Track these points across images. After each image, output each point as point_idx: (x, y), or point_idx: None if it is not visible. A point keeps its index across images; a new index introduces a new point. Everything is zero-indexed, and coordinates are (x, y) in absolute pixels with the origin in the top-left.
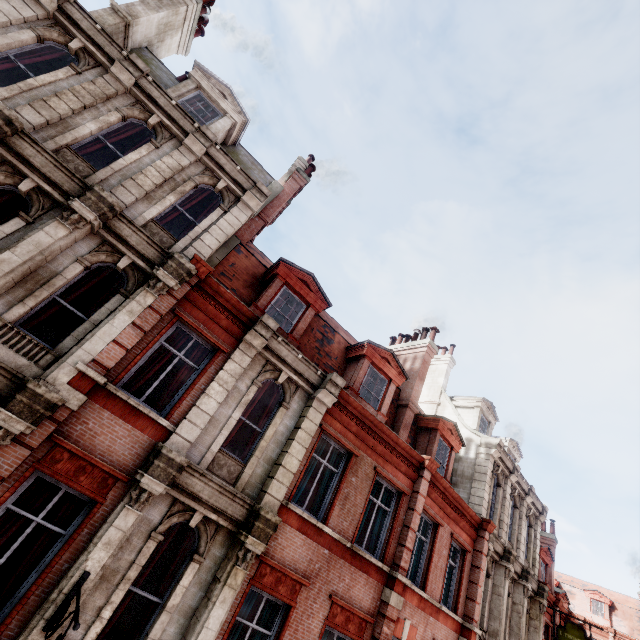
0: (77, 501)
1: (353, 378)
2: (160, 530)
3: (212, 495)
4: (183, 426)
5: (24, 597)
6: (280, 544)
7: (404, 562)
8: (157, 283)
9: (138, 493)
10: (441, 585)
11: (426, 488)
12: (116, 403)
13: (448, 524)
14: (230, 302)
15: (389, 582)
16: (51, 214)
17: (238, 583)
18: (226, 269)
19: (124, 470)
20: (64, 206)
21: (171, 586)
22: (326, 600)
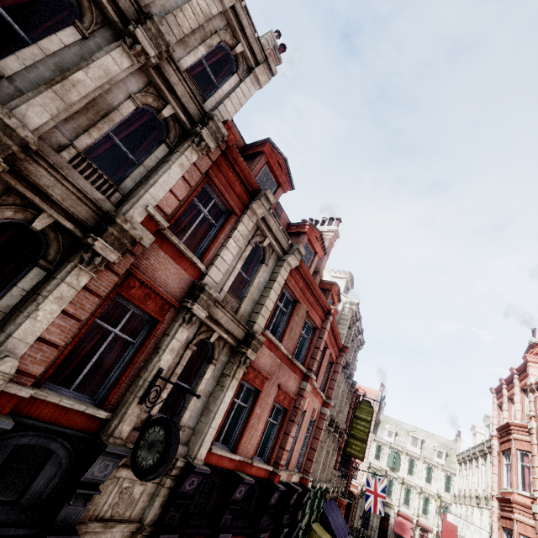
0: (138, 319)
1: None
2: (193, 343)
3: (227, 322)
4: (212, 270)
5: (118, 384)
6: (258, 355)
7: (314, 368)
8: (201, 142)
9: (189, 317)
10: (321, 381)
11: (329, 326)
12: (168, 245)
13: (330, 348)
14: (243, 172)
15: (305, 378)
16: (102, 32)
17: (240, 377)
18: None
19: (174, 299)
20: (115, 27)
21: (196, 379)
22: (276, 388)
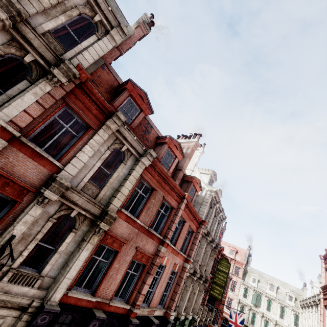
0: (4, 200)
1: (159, 153)
2: (54, 217)
3: (83, 203)
4: (68, 167)
5: None
6: (116, 226)
7: (169, 235)
8: (53, 78)
9: (42, 199)
10: (181, 244)
11: (184, 207)
12: (27, 149)
13: (189, 221)
14: (99, 100)
15: (162, 243)
16: None
17: (95, 242)
18: (95, 78)
19: (33, 186)
20: None
21: (60, 242)
22: (134, 249)
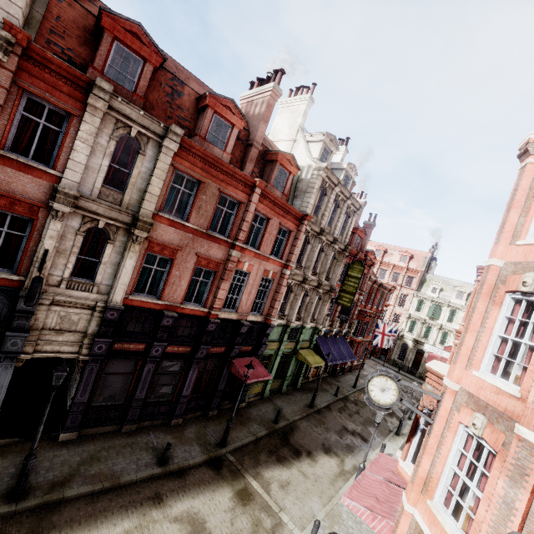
0: (23, 220)
1: (200, 127)
2: (82, 231)
3: (105, 211)
4: (67, 173)
5: (21, 261)
6: (159, 233)
7: (241, 237)
8: None
9: (56, 213)
10: (271, 248)
11: (257, 199)
12: (11, 162)
13: (278, 218)
14: (62, 68)
15: (233, 247)
16: None
17: (137, 250)
18: (53, 25)
19: (41, 202)
20: None
21: (102, 255)
22: (194, 256)
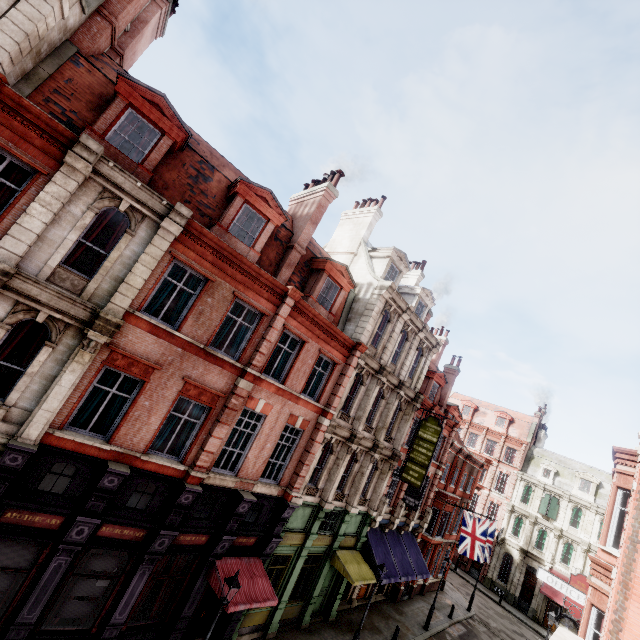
0: None
1: (224, 215)
2: (7, 322)
3: (51, 299)
4: (6, 241)
5: None
6: (131, 341)
7: (257, 362)
8: None
9: None
10: (303, 383)
11: (287, 312)
12: None
13: (317, 343)
14: (41, 119)
15: (243, 374)
16: None
17: (86, 361)
18: (61, 86)
19: None
20: None
21: (31, 361)
22: (180, 380)
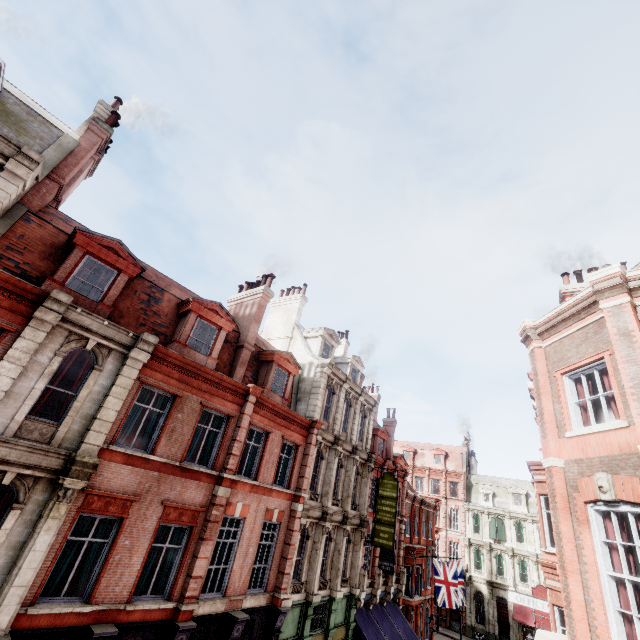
0: None
1: (180, 332)
2: None
3: (21, 456)
4: None
5: None
6: (106, 478)
7: (231, 465)
8: None
9: None
10: (273, 473)
11: (252, 409)
12: None
13: (279, 430)
14: (9, 282)
15: (219, 481)
16: None
17: (62, 514)
18: (13, 242)
19: None
20: None
21: None
22: (159, 506)
